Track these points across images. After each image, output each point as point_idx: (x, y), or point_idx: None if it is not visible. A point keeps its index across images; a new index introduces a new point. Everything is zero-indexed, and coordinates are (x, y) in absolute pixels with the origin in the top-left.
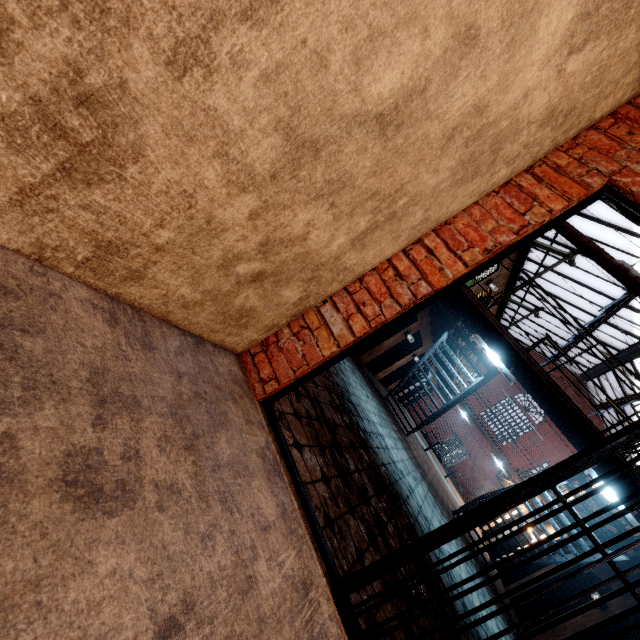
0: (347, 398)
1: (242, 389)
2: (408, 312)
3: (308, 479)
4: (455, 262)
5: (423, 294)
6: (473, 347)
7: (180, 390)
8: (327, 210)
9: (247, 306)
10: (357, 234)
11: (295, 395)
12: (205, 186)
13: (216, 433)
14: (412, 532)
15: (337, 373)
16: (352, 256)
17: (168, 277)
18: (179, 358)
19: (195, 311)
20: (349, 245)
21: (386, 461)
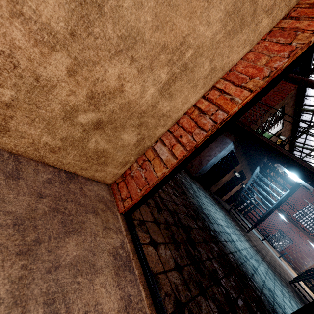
0: (200, 211)
1: (106, 206)
2: (213, 135)
3: (160, 270)
4: (241, 91)
5: (221, 119)
6: (277, 173)
7: (36, 206)
8: (130, 64)
9: (100, 148)
10: (162, 85)
11: (156, 209)
12: (18, 46)
13: (65, 238)
14: (260, 303)
15: (193, 197)
16: (165, 104)
17: (28, 129)
18: (46, 185)
19: (62, 154)
20: (159, 95)
21: (233, 250)
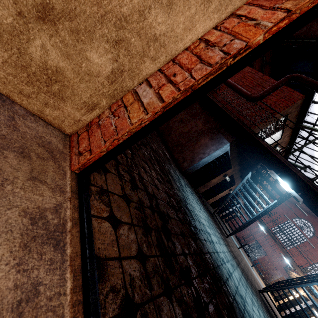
0: (184, 205)
1: (51, 154)
2: (220, 74)
3: (113, 254)
4: (273, 14)
5: (237, 49)
6: (269, 181)
7: None
8: None
9: (51, 65)
10: None
11: (131, 185)
12: None
13: None
14: (231, 310)
15: (179, 189)
16: (159, 18)
17: None
18: None
19: None
20: None
21: (211, 250)
